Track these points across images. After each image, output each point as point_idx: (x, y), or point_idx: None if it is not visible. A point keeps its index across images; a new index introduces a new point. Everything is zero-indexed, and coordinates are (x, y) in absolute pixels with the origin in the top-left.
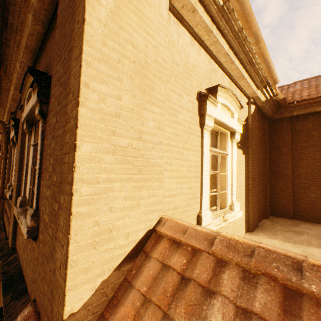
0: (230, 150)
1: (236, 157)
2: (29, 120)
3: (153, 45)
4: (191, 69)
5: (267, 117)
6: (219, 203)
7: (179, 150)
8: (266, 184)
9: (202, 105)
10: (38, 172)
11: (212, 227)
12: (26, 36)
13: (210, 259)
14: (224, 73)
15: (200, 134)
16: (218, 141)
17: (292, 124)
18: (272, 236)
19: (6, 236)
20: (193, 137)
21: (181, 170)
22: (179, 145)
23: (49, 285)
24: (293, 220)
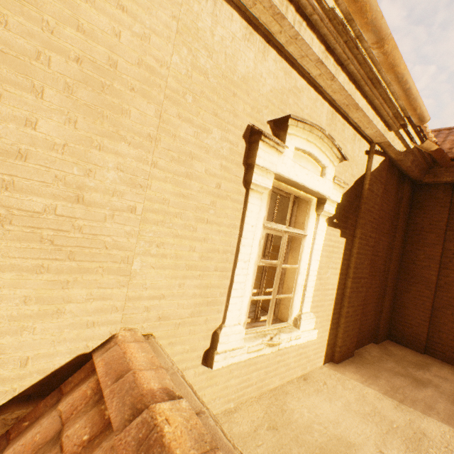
0: (314, 229)
1: (323, 241)
2: None
3: (136, 32)
4: (239, 84)
5: (409, 178)
6: (280, 312)
7: (188, 222)
8: (385, 289)
9: (252, 148)
10: None
11: (239, 355)
12: None
13: (114, 453)
14: (321, 97)
15: (244, 198)
16: (288, 211)
17: (453, 196)
18: (368, 379)
19: None
20: (224, 202)
21: (187, 257)
22: (189, 214)
23: None
24: (421, 356)
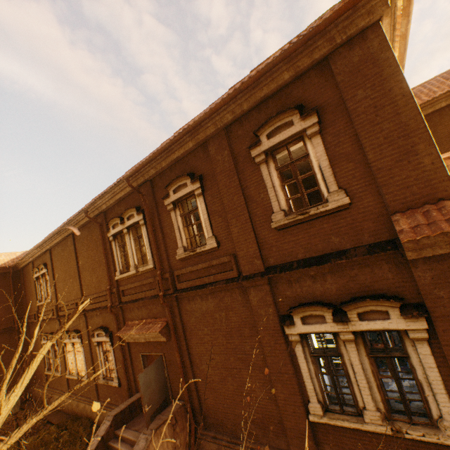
0: None
1: None
2: (264, 152)
3: None
4: None
5: None
6: None
7: None
8: None
9: None
10: (330, 167)
11: None
12: (267, 88)
13: None
14: None
15: None
16: None
17: None
18: None
19: (230, 279)
20: None
21: None
22: None
23: (418, 183)
24: None
